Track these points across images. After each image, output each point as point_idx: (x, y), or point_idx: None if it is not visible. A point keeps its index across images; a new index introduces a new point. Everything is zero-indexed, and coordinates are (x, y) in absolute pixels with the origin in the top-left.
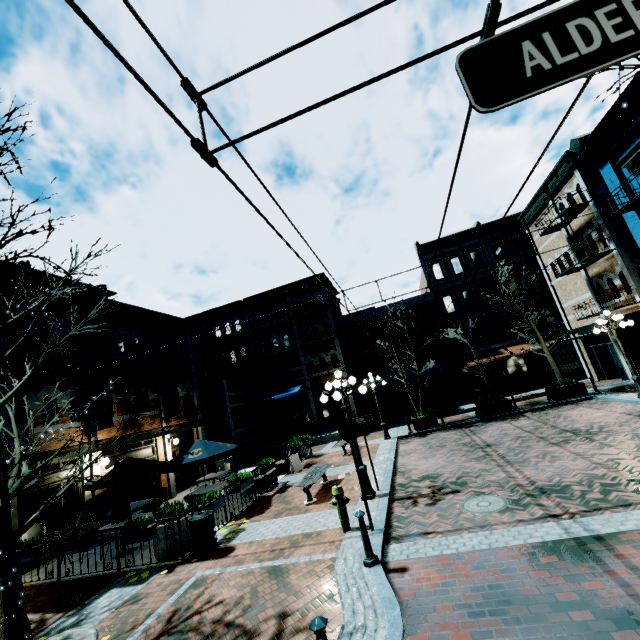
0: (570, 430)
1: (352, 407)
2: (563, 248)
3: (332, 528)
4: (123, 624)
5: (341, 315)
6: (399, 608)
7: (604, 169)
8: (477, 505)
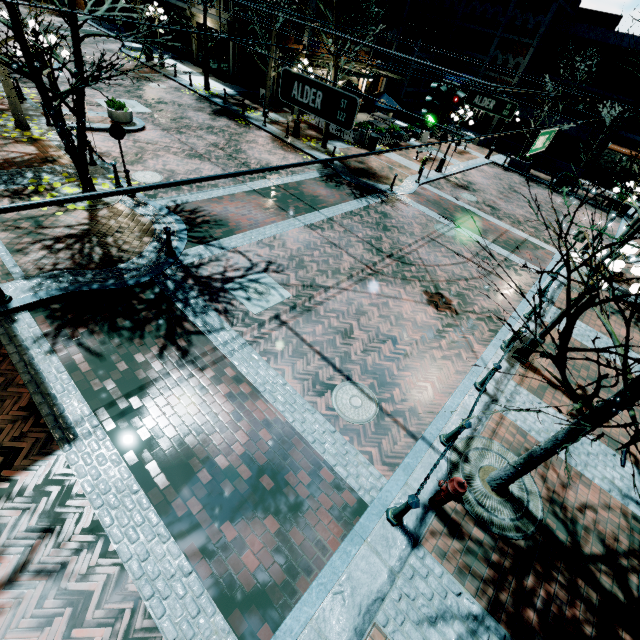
0: (558, 212)
1: (493, 122)
2: None
3: (415, 171)
4: (346, 153)
5: (576, 8)
6: (414, 191)
7: None
8: (466, 196)
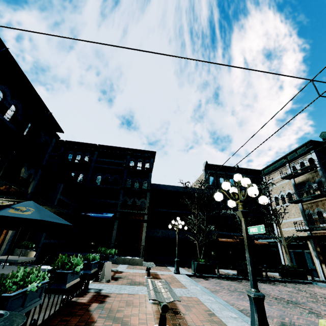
0: None
1: (142, 242)
2: (288, 190)
3: None
4: None
5: None
6: None
7: None
8: None
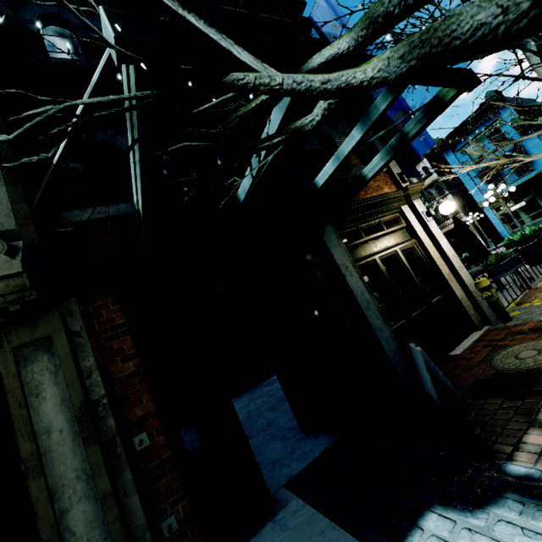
0: None
1: None
2: None
3: None
4: None
5: None
6: None
7: (447, 155)
8: None
